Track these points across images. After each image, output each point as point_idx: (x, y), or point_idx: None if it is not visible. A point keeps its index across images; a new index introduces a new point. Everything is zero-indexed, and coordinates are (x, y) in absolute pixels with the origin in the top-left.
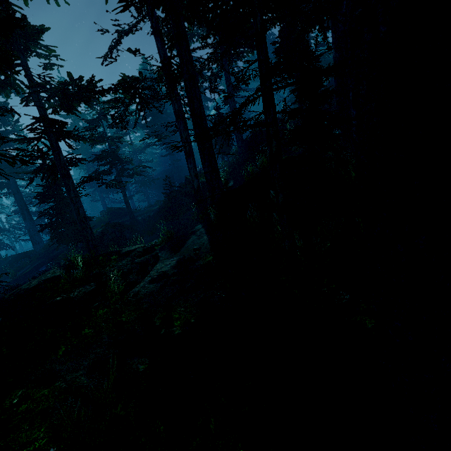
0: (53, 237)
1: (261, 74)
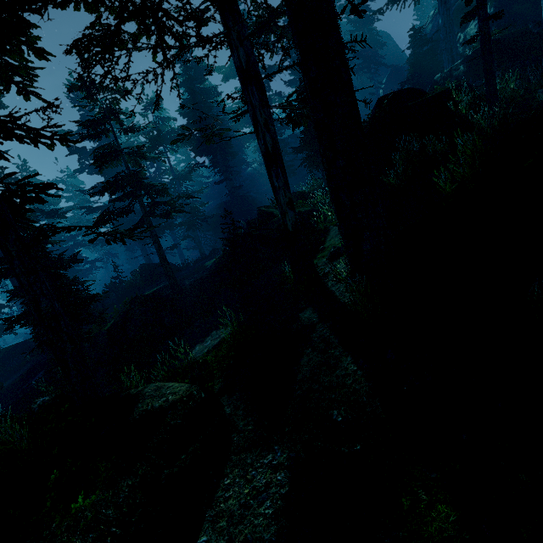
0: (36, 334)
1: None
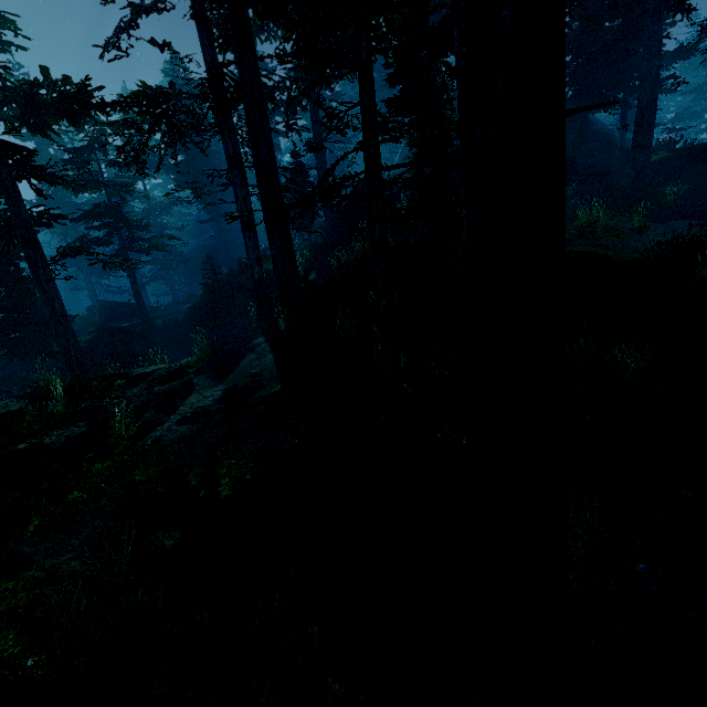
0: None
1: (364, 125)
